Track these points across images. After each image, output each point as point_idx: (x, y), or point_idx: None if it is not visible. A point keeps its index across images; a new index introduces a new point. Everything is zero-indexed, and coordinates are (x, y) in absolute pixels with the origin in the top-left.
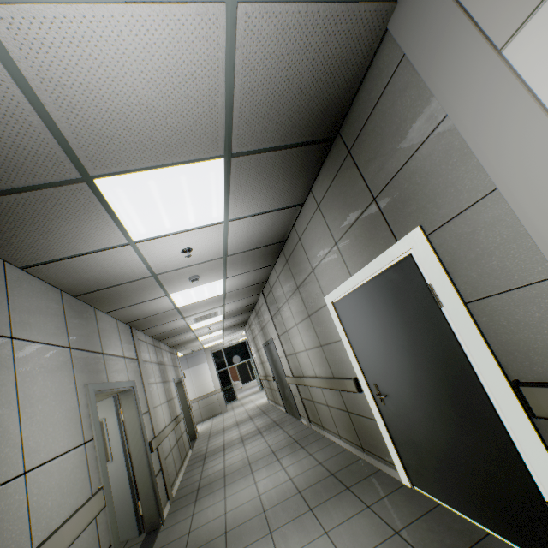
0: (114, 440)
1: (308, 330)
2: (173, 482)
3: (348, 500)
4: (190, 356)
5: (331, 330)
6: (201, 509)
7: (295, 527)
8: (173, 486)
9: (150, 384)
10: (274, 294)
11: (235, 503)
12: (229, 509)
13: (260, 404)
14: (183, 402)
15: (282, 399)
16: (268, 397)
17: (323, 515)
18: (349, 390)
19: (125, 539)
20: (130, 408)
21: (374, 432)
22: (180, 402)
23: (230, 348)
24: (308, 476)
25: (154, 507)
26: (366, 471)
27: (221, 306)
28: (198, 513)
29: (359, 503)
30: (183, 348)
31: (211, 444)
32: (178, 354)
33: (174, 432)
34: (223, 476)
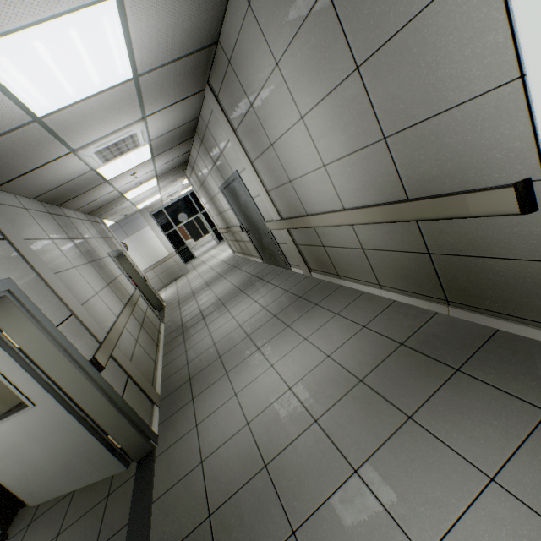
0: (18, 380)
1: (343, 116)
2: (153, 377)
3: (483, 397)
4: (125, 223)
5: (464, 65)
6: (206, 415)
7: (404, 460)
8: (155, 381)
9: (60, 272)
10: (238, 72)
11: (257, 405)
12: (250, 417)
13: (225, 259)
14: (134, 276)
15: (257, 250)
16: (233, 250)
17: (448, 432)
18: (478, 215)
19: (108, 475)
20: (21, 327)
21: (521, 282)
22: (129, 278)
23: (172, 205)
24: (358, 351)
25: (135, 434)
26: (469, 335)
27: (139, 122)
28: (203, 423)
29: (517, 405)
30: (109, 213)
31: (184, 314)
32: (106, 222)
33: (133, 318)
34: (218, 357)
